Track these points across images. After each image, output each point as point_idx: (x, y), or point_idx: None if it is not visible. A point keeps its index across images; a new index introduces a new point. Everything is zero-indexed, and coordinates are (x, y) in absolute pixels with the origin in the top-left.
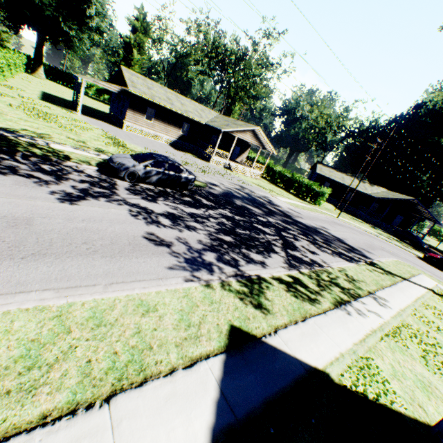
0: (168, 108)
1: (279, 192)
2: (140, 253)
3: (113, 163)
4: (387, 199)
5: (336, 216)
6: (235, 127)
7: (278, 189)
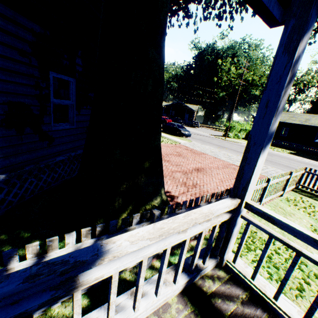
0: None
1: None
2: None
3: None
4: (168, 105)
5: None
6: None
7: None
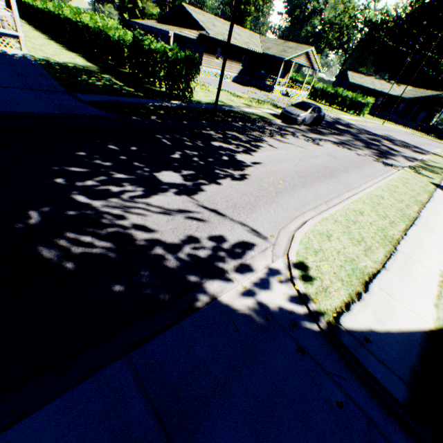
0: (232, 44)
1: (332, 111)
2: (370, 163)
3: (292, 116)
4: (417, 98)
5: (380, 123)
6: (294, 53)
7: (326, 107)
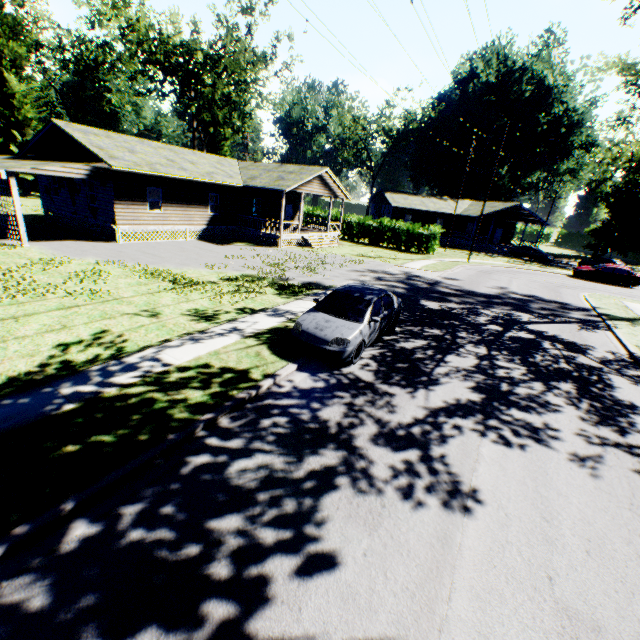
0: (179, 178)
1: (387, 255)
2: None
3: (327, 345)
4: (489, 213)
5: (462, 260)
6: (299, 179)
7: (375, 249)
